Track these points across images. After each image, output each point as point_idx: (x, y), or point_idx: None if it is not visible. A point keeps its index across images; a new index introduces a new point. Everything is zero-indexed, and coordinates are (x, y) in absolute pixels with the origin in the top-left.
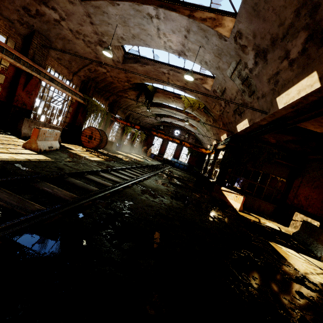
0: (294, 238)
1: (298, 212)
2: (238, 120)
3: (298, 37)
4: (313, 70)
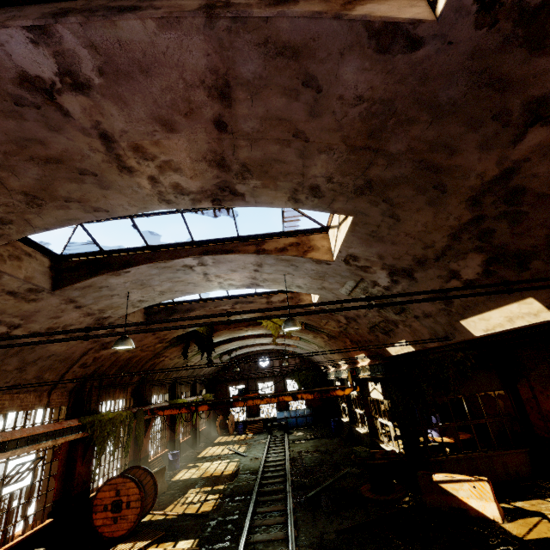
0: None
1: None
2: (386, 340)
3: (466, 258)
4: (524, 296)
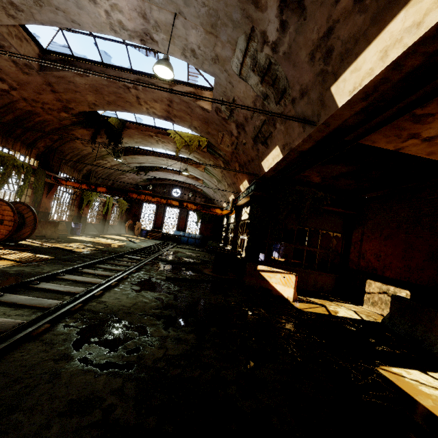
0: (389, 330)
1: (371, 279)
2: (264, 153)
3: None
4: None
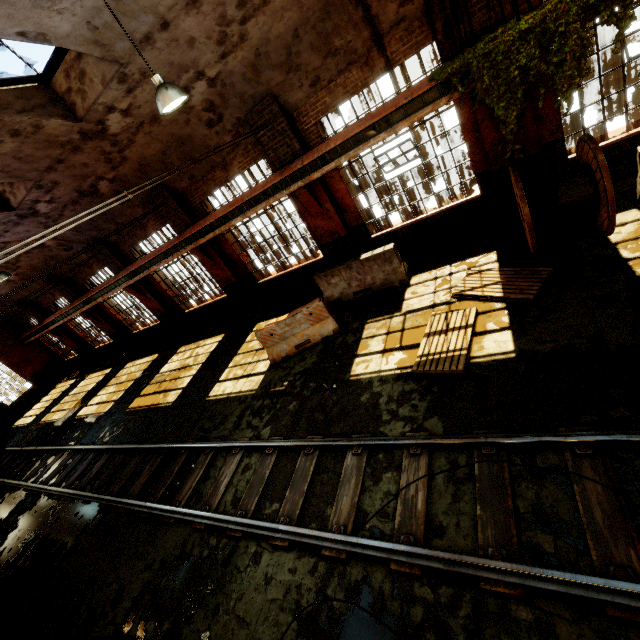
0: None
1: None
2: None
3: None
4: None
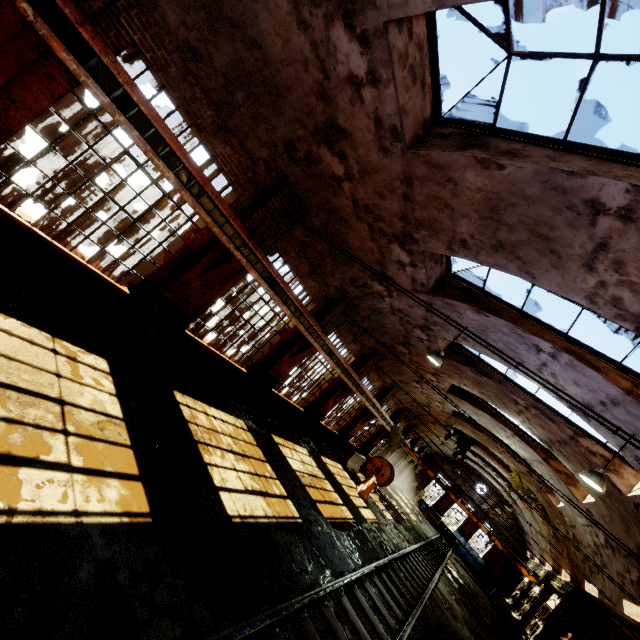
0: None
1: None
2: (588, 576)
3: (634, 568)
4: None
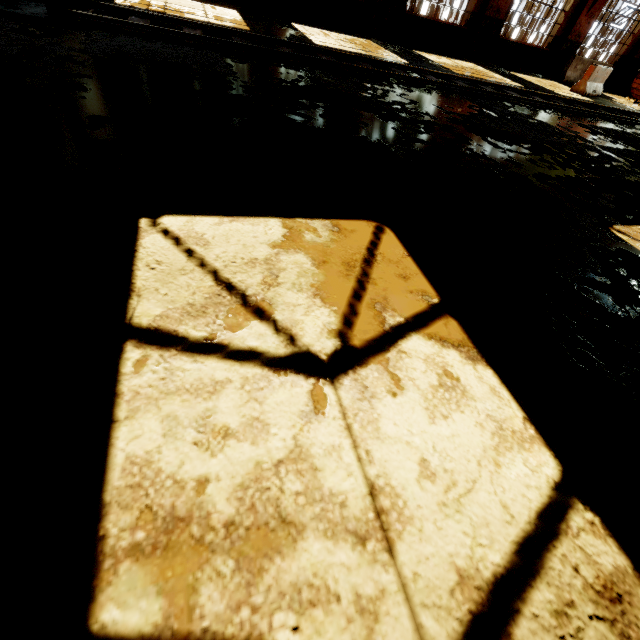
0: None
1: None
2: None
3: None
4: None
